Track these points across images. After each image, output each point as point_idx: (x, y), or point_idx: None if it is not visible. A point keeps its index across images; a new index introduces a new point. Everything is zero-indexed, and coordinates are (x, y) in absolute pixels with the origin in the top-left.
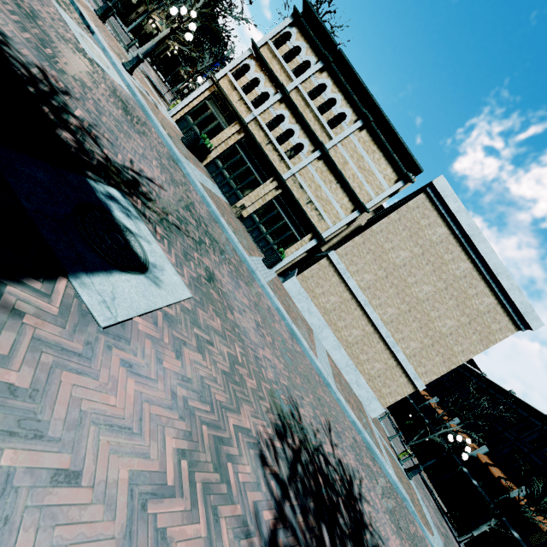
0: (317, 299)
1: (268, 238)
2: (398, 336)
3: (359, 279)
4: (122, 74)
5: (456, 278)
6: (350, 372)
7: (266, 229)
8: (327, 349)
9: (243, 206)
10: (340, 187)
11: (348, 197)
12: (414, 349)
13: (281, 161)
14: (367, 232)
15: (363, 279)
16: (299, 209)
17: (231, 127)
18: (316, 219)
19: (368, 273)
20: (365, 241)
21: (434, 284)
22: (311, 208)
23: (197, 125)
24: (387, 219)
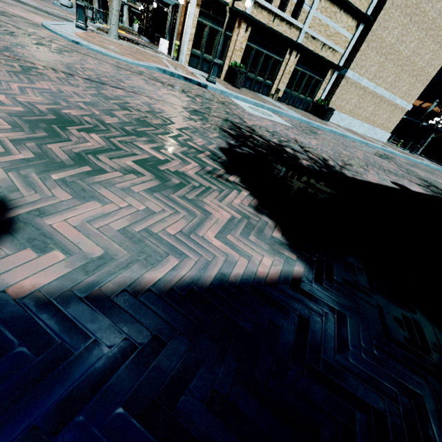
0: (344, 109)
1: (301, 97)
2: (396, 91)
3: (368, 75)
4: (246, 100)
5: (434, 20)
6: (371, 131)
7: (296, 92)
8: (356, 130)
9: (278, 90)
10: (343, 12)
11: (351, 17)
12: (405, 91)
13: (290, 27)
14: (369, 35)
15: (371, 73)
16: (317, 59)
17: (236, 30)
18: (331, 56)
19: (373, 66)
20: (368, 44)
21: (418, 37)
22: (325, 50)
23: (204, 51)
24: (383, 11)
